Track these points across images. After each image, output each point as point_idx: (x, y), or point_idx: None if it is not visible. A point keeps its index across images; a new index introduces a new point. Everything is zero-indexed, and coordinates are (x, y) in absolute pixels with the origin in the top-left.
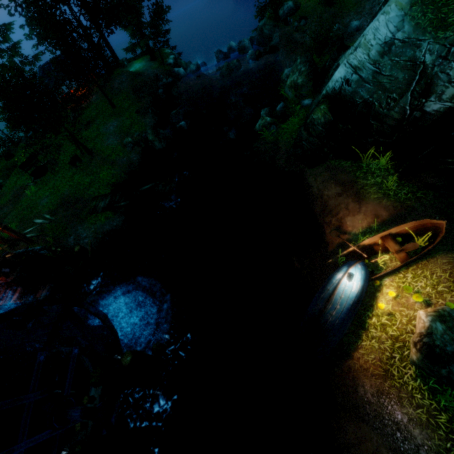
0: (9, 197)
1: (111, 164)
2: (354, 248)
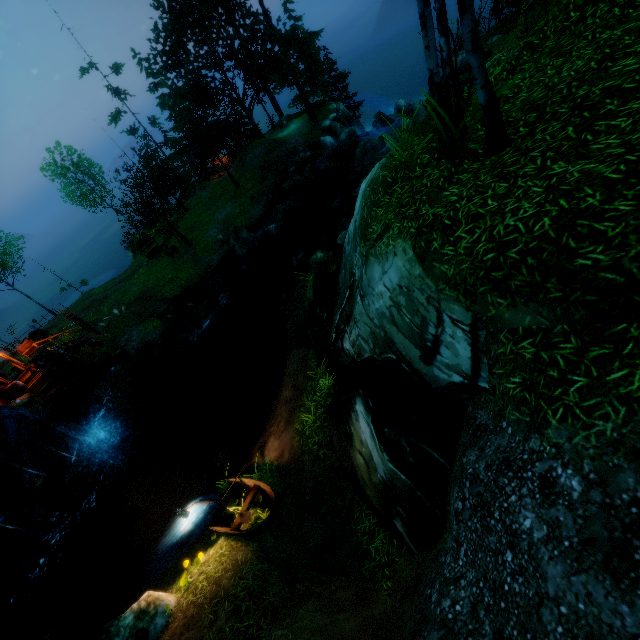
0: (130, 272)
1: (195, 263)
2: (239, 481)
